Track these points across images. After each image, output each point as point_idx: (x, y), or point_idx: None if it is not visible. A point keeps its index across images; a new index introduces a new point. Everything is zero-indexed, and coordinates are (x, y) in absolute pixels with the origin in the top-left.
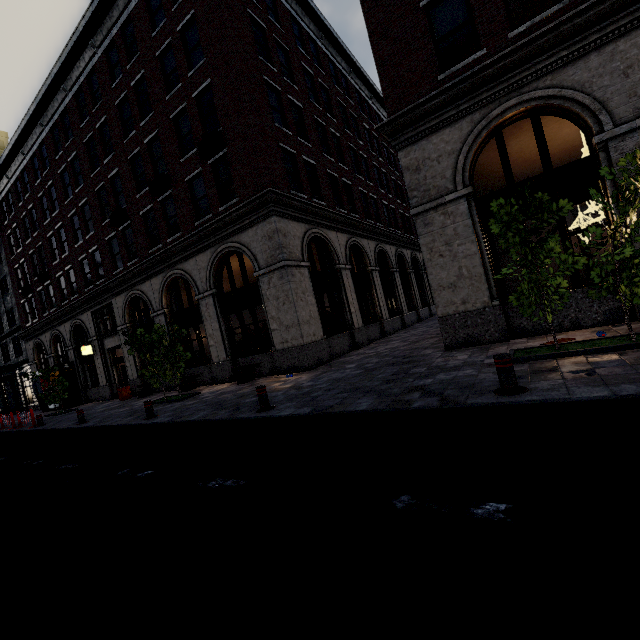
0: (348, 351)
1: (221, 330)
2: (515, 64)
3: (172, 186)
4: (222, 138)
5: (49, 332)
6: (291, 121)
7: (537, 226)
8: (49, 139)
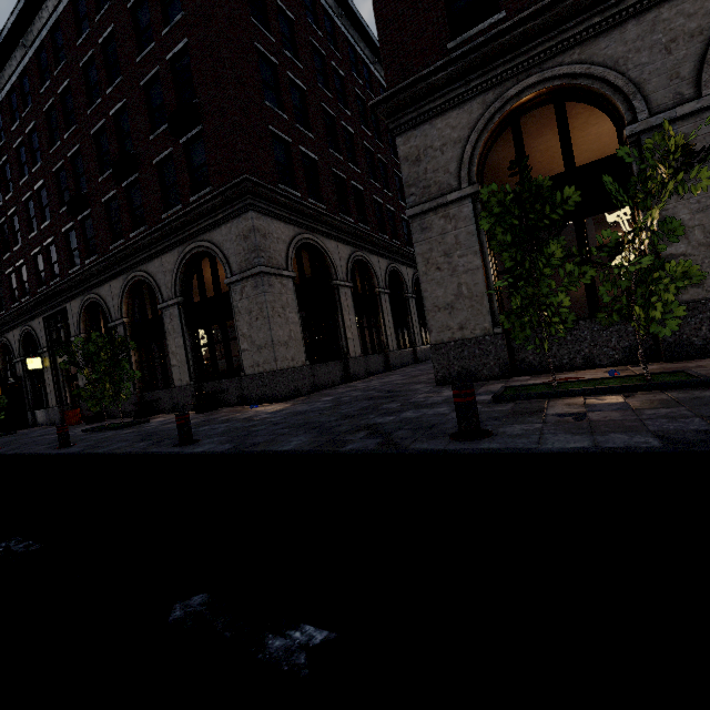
0: (339, 383)
1: (186, 347)
2: (538, 31)
3: (139, 169)
4: (197, 112)
5: None
6: (289, 103)
7: (537, 224)
8: (5, 106)
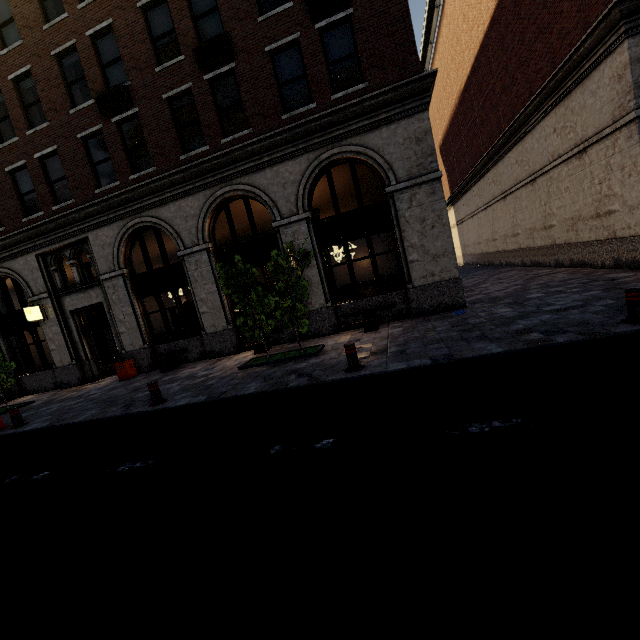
0: None
1: (317, 267)
2: None
3: (236, 57)
4: None
5: None
6: None
7: None
8: None
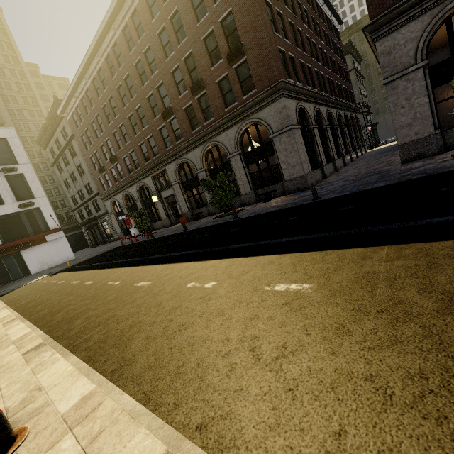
0: (321, 180)
1: (246, 174)
2: None
3: (205, 87)
4: (243, 49)
5: (121, 193)
6: (279, 27)
7: None
8: (105, 66)
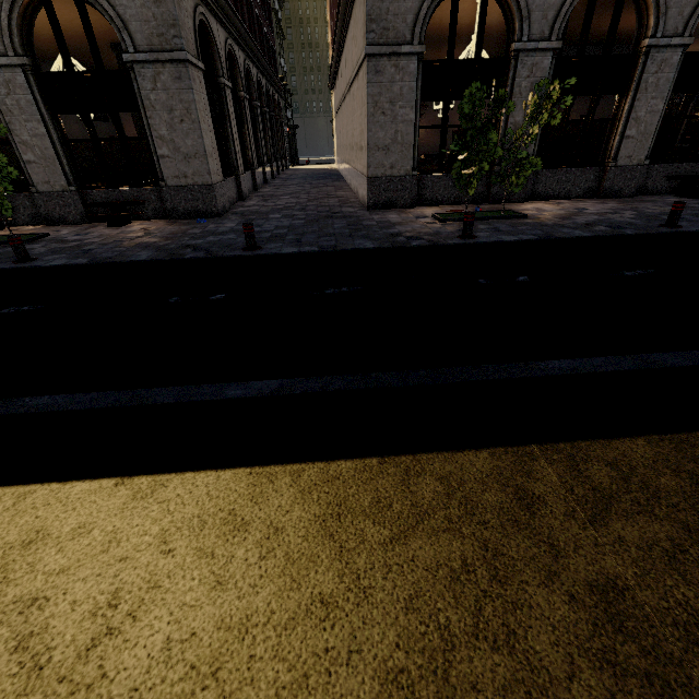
0: (236, 201)
1: (50, 138)
2: None
3: None
4: None
5: None
6: None
7: (489, 117)
8: None
